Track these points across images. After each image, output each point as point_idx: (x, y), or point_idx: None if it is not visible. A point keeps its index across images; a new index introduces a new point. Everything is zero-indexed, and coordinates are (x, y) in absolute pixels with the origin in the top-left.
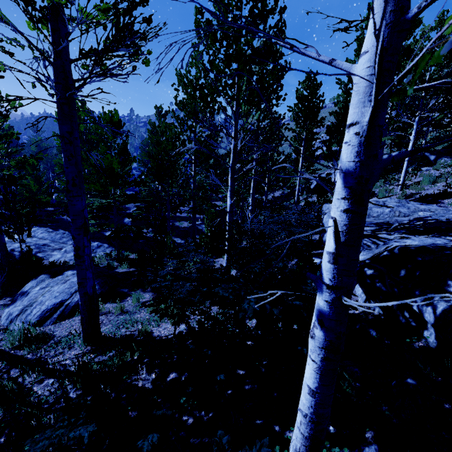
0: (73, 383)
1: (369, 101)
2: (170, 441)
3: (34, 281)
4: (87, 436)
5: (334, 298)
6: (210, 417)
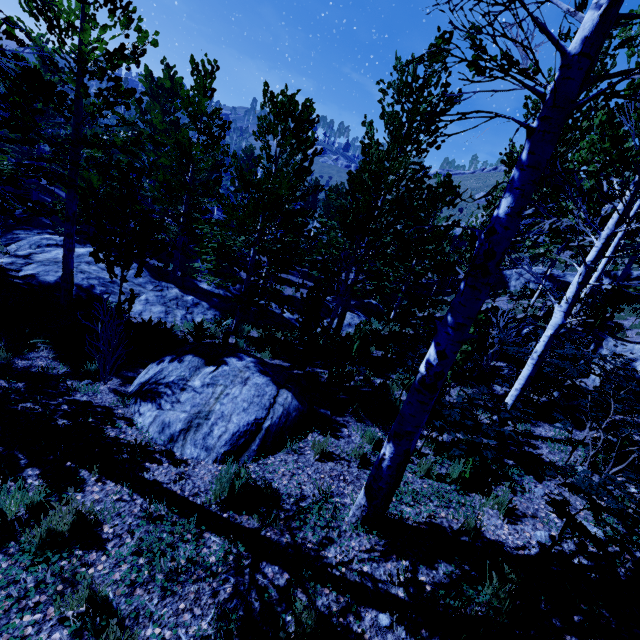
0: None
1: None
2: None
3: (179, 365)
4: None
5: None
6: None
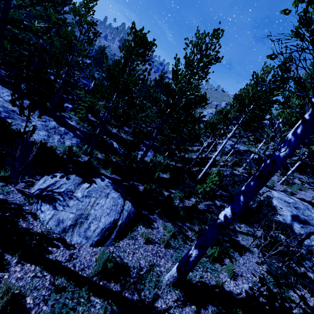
0: None
1: None
2: None
3: (67, 181)
4: None
5: None
6: None
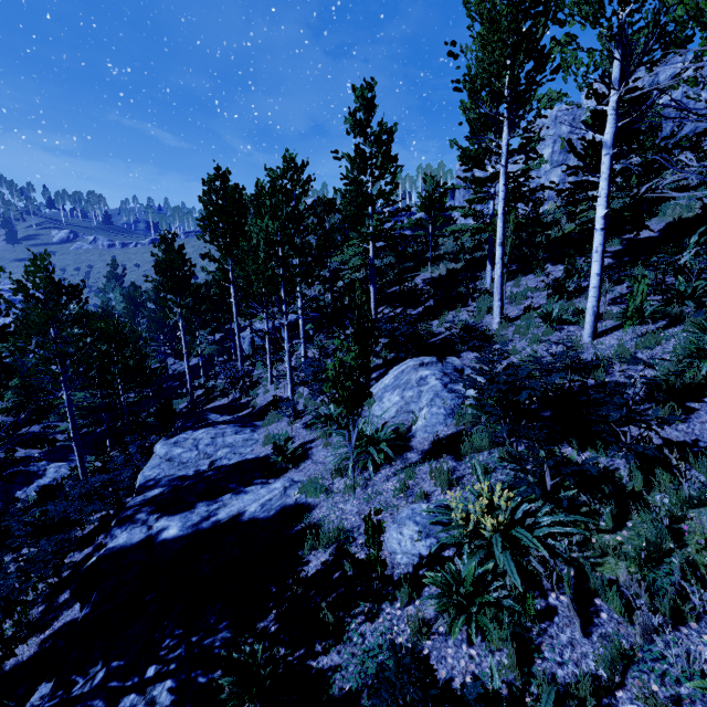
0: None
1: None
2: None
3: None
4: None
5: None
6: None
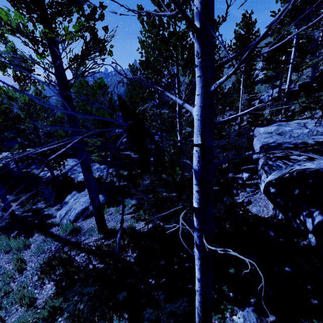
0: (94, 256)
1: (199, 134)
2: (142, 292)
3: (70, 195)
4: (93, 290)
5: (200, 235)
6: (164, 281)
